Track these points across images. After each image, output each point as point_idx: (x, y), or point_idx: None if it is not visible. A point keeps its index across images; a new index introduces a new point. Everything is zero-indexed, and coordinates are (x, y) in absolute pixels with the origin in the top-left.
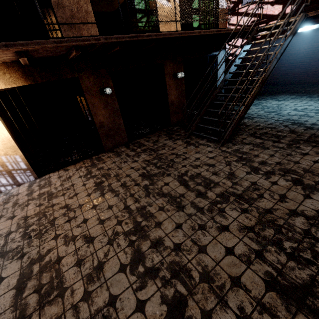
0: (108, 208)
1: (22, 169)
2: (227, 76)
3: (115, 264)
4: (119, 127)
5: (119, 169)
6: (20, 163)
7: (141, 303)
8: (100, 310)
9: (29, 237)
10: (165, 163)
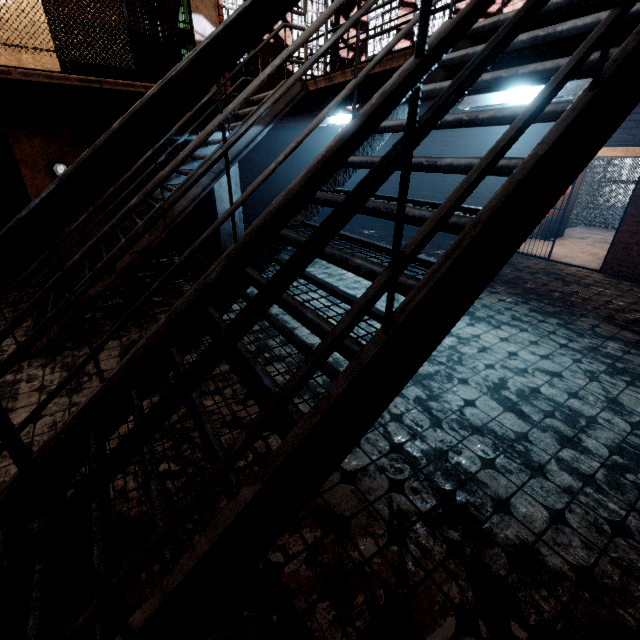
0: None
1: None
2: (156, 192)
3: None
4: None
5: None
6: None
7: None
8: None
9: None
10: None
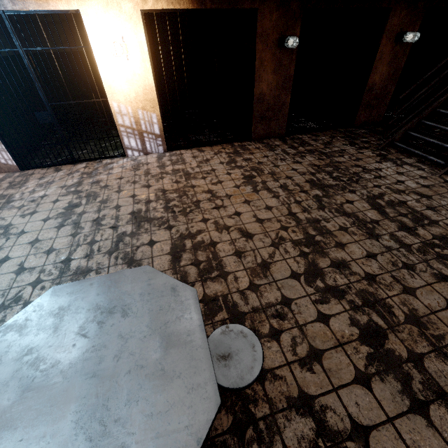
0: (267, 208)
1: (154, 134)
2: None
3: (285, 269)
4: (282, 109)
5: (275, 167)
6: (154, 125)
7: (324, 316)
8: (272, 305)
9: (172, 211)
10: (346, 175)
